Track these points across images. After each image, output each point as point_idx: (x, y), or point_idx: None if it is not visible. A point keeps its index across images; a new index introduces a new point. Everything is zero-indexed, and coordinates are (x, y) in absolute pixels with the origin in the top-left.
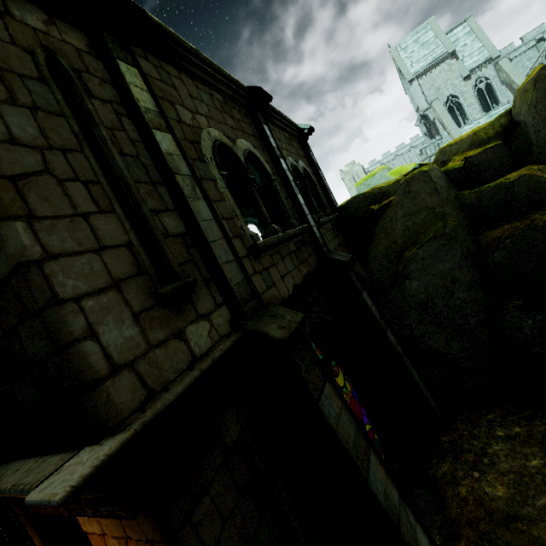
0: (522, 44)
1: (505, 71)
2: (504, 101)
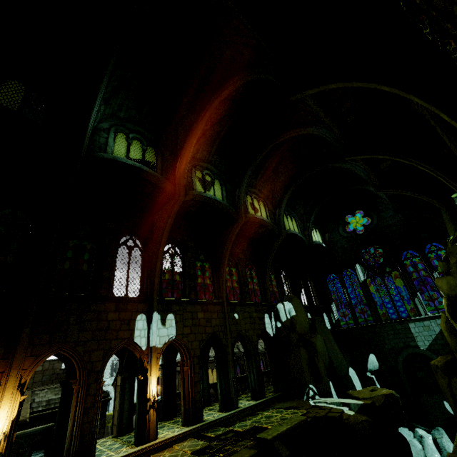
0: None
1: None
2: None
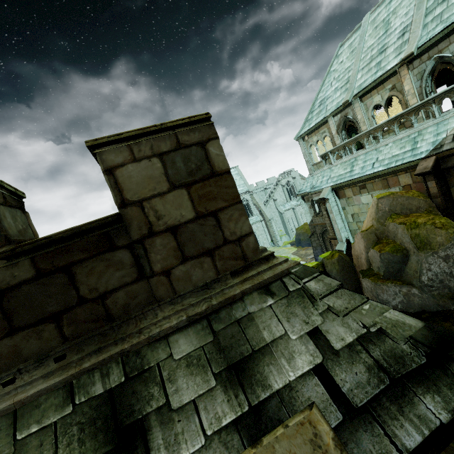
0: (259, 188)
1: (256, 200)
2: (255, 213)
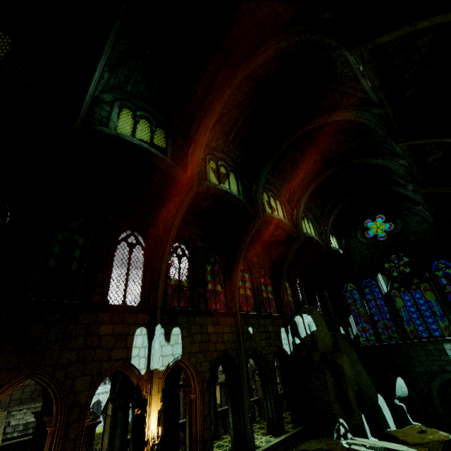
0: None
1: None
2: None
